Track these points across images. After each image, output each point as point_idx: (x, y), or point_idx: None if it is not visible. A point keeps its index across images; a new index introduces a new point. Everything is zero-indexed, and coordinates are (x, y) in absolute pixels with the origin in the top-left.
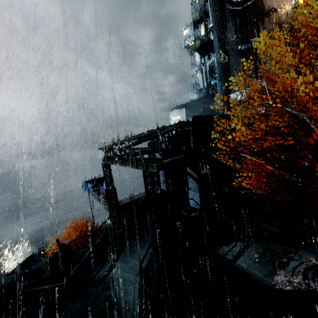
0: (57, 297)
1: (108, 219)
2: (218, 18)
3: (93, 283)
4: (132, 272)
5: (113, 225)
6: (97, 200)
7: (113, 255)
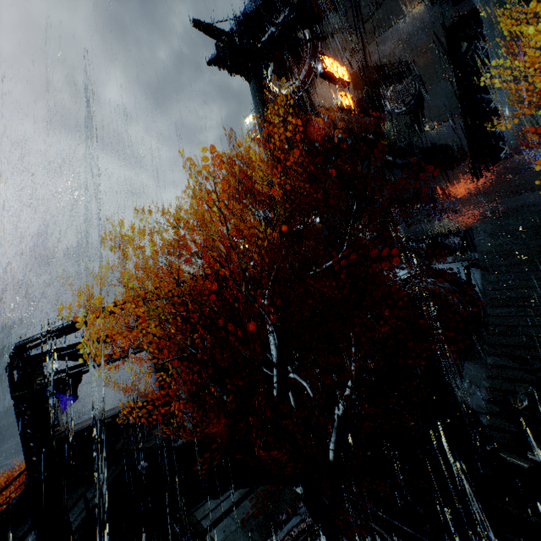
0: None
1: (21, 473)
2: (262, 114)
3: None
4: None
5: None
6: None
7: None
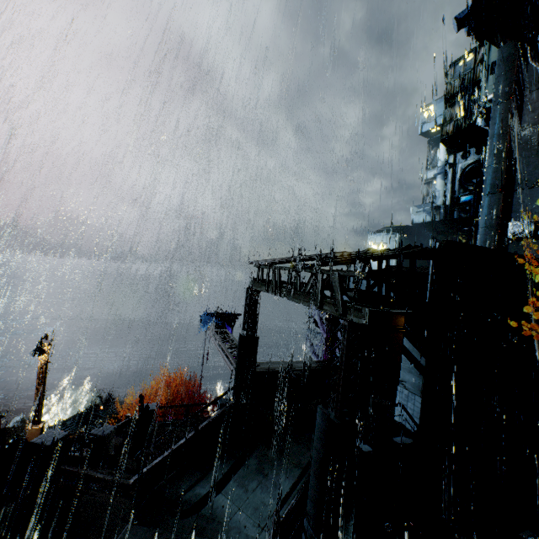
0: (113, 505)
1: (231, 389)
2: (507, 85)
3: (177, 506)
4: (254, 517)
5: (236, 404)
6: (219, 350)
7: (225, 464)
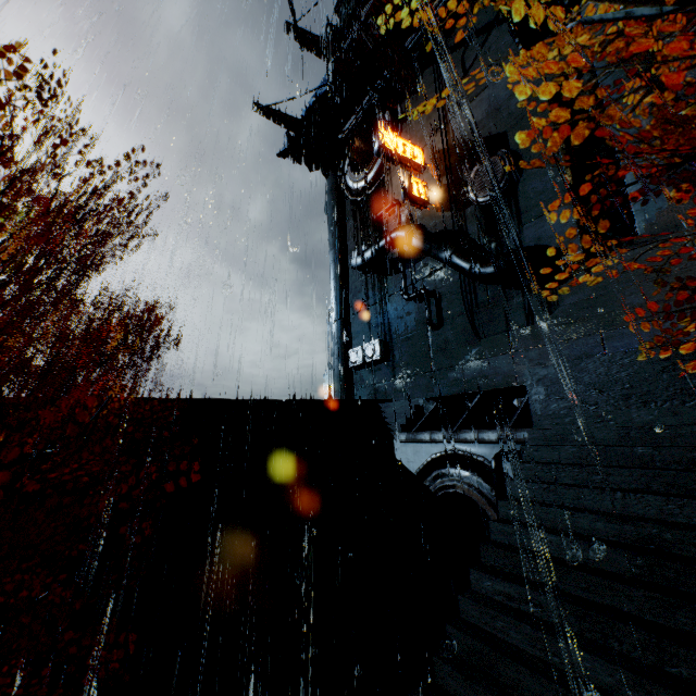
0: None
1: None
2: (334, 213)
3: None
4: None
5: None
6: None
7: None
